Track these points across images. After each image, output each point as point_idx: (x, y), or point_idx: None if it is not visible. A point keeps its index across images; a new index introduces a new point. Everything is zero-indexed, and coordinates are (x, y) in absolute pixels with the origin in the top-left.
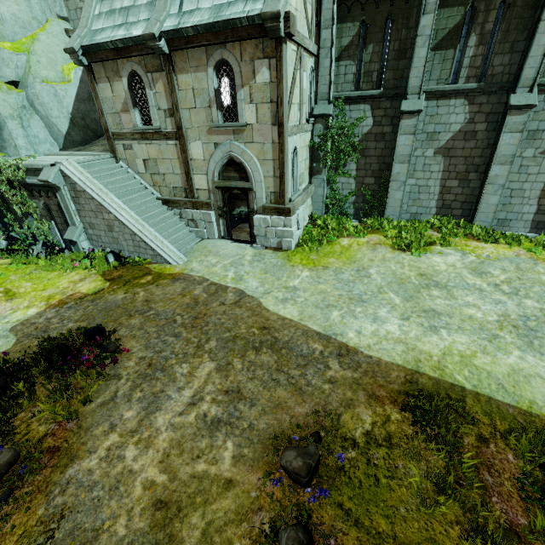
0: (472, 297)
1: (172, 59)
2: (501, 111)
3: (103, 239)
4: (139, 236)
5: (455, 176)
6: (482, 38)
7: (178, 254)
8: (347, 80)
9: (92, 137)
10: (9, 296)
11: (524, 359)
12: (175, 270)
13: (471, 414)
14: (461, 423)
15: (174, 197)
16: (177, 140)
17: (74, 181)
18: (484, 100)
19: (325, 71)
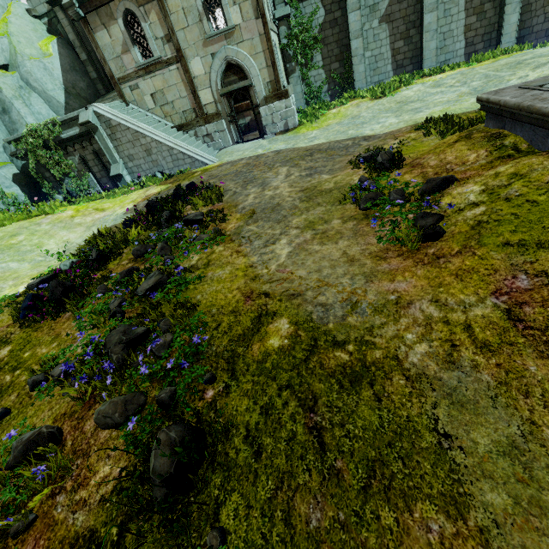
0: (437, 96)
1: None
2: None
3: (143, 168)
4: (176, 149)
5: (399, 37)
6: None
7: (210, 157)
8: None
9: (86, 104)
10: (101, 210)
11: None
12: (215, 165)
13: (455, 115)
14: None
15: (186, 121)
16: (178, 63)
17: (108, 118)
18: None
19: None
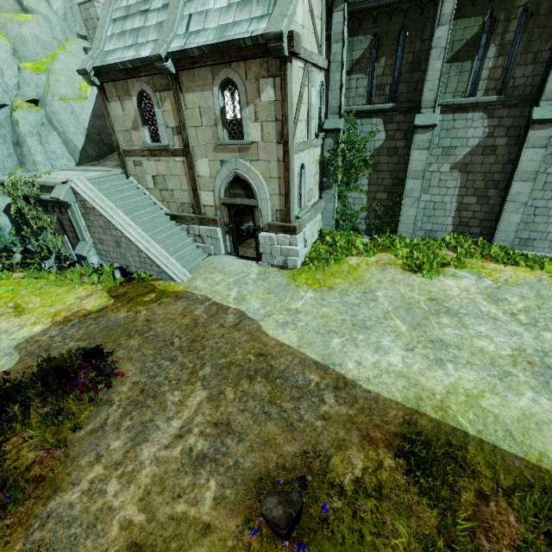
0: (485, 327)
1: (179, 78)
2: (524, 125)
3: (111, 255)
4: (145, 253)
5: (473, 193)
6: (502, 49)
7: (183, 271)
8: (358, 94)
9: (107, 152)
10: (18, 312)
11: (537, 402)
12: (179, 288)
13: (471, 466)
14: (459, 475)
15: (182, 212)
16: (184, 157)
17: (84, 199)
18: (505, 114)
19: (336, 85)
